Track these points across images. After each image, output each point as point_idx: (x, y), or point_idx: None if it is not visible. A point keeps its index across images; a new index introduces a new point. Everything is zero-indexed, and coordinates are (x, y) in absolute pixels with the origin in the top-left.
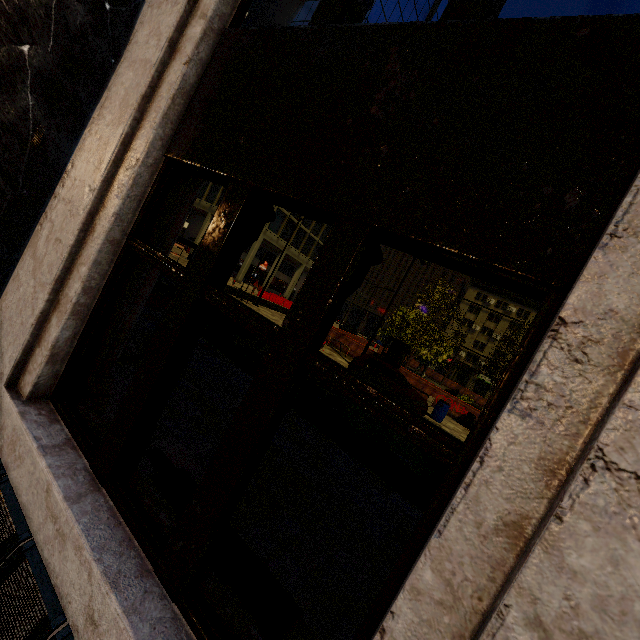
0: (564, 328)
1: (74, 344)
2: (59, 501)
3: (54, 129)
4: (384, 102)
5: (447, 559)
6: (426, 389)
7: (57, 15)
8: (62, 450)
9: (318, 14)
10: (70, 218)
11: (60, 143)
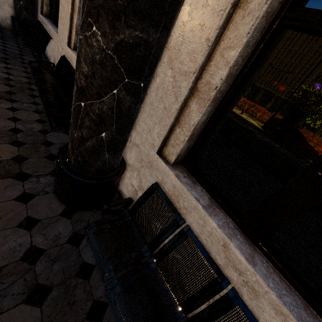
0: None
1: (203, 126)
2: (243, 262)
3: None
4: None
5: None
6: (310, 143)
7: None
8: (214, 210)
9: None
10: None
11: None
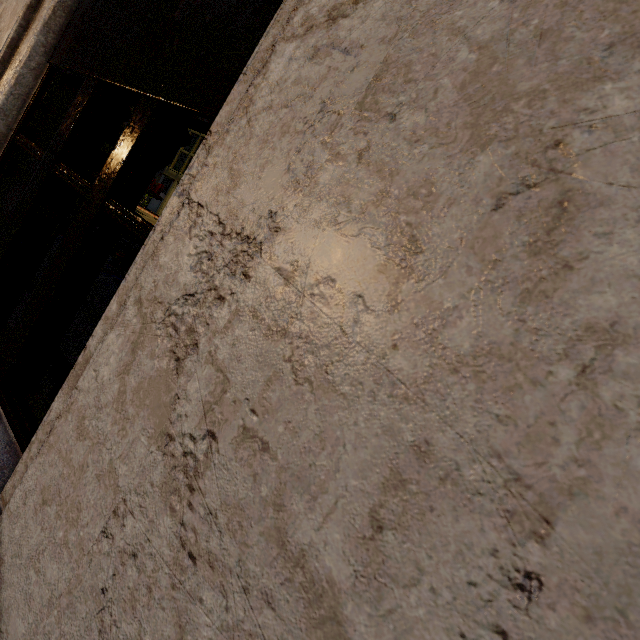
0: (210, 137)
1: None
2: None
3: None
4: (184, 7)
5: (125, 294)
6: None
7: None
8: None
9: None
10: None
11: None
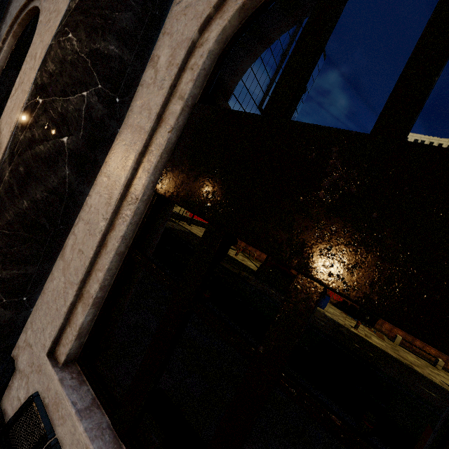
0: None
1: (93, 323)
2: None
3: (81, 184)
4: (330, 190)
5: None
6: None
7: (86, 114)
8: (91, 411)
9: (269, 106)
10: (89, 236)
11: (84, 190)
